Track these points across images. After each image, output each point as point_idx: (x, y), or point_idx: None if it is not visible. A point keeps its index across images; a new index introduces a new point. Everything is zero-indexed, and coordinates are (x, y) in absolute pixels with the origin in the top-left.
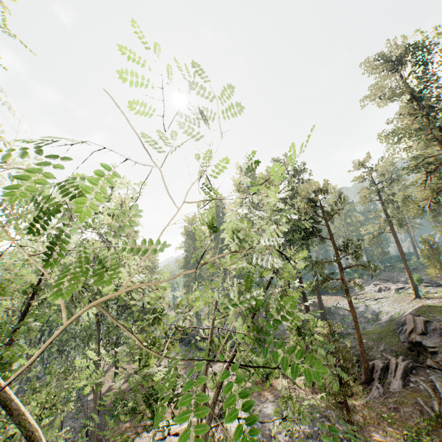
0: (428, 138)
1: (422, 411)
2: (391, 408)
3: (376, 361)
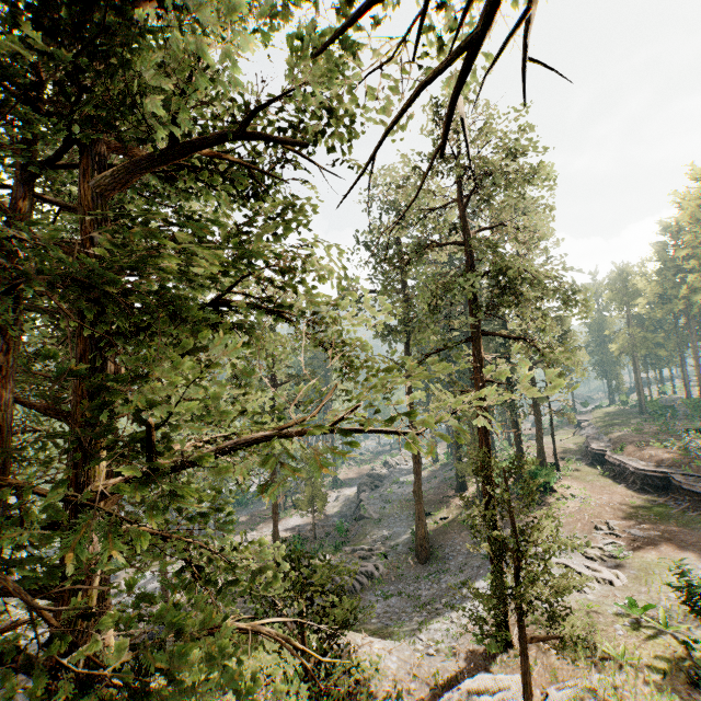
0: None
1: None
2: None
3: None
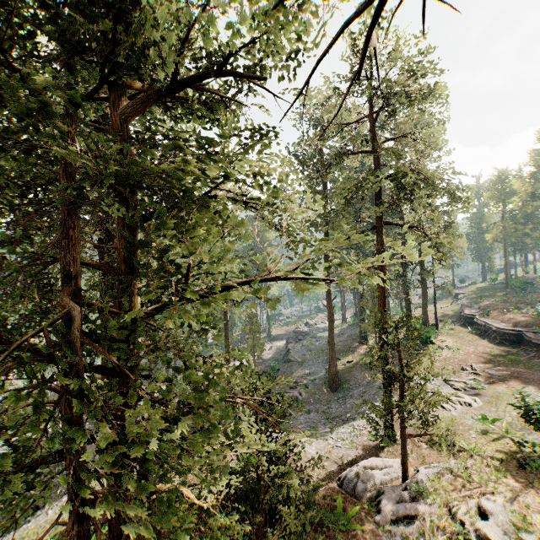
0: None
1: None
2: None
3: None
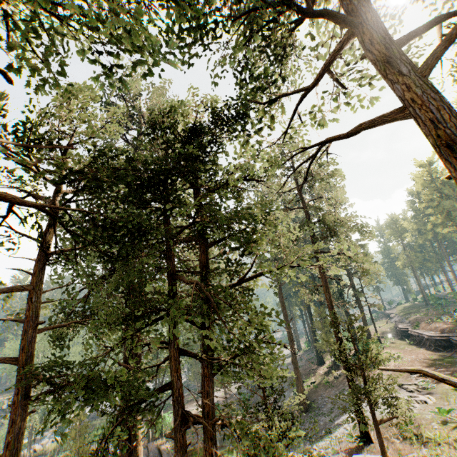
0: None
1: None
2: None
3: None
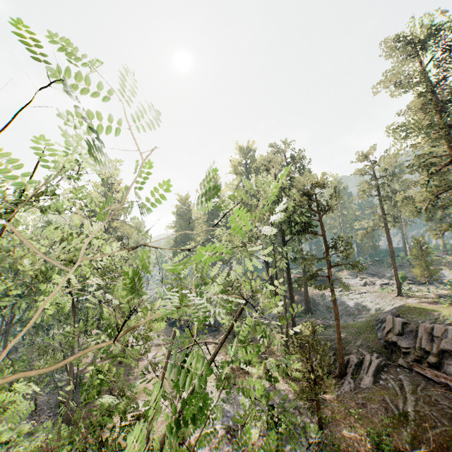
0: (439, 136)
1: (387, 408)
2: (359, 404)
3: (351, 356)
